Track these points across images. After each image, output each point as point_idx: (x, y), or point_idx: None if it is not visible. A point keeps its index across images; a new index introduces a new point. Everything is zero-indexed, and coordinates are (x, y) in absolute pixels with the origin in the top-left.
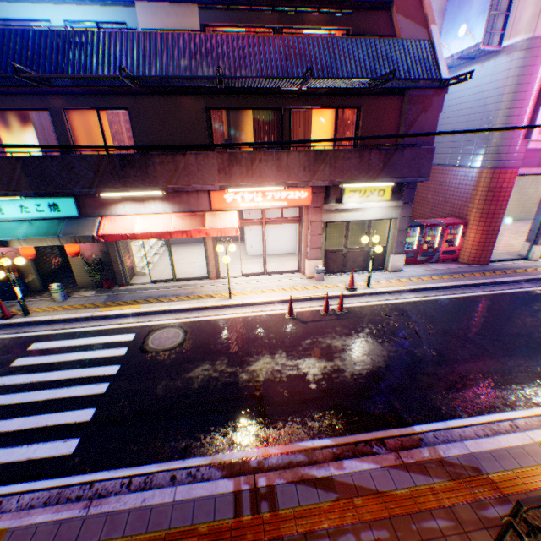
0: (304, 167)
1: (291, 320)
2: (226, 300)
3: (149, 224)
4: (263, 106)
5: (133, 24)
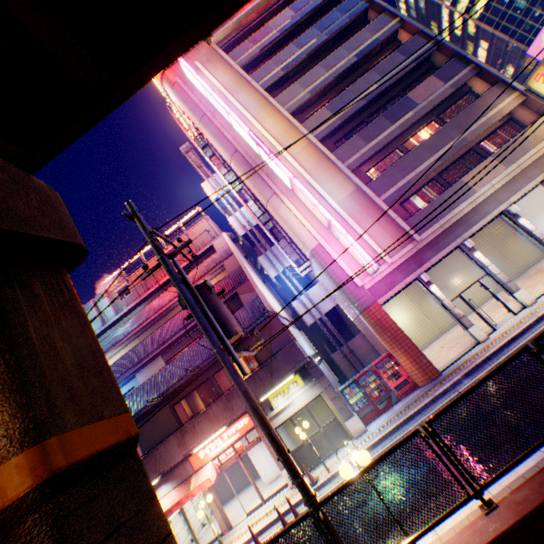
0: (225, 408)
1: None
2: None
3: None
4: (197, 384)
5: (137, 384)
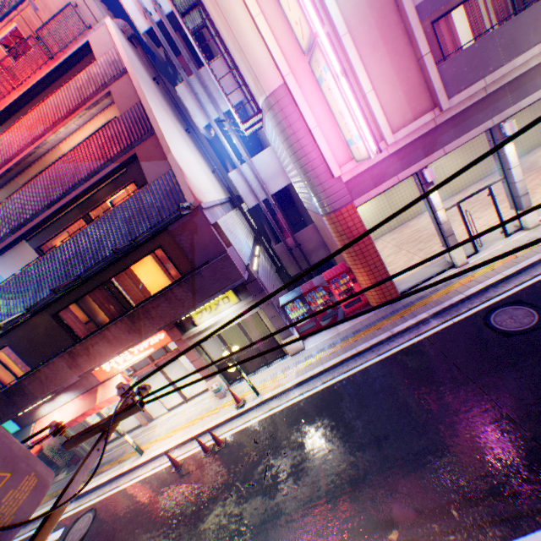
0: (129, 330)
1: (174, 475)
2: (138, 458)
3: (64, 415)
4: (88, 291)
5: None
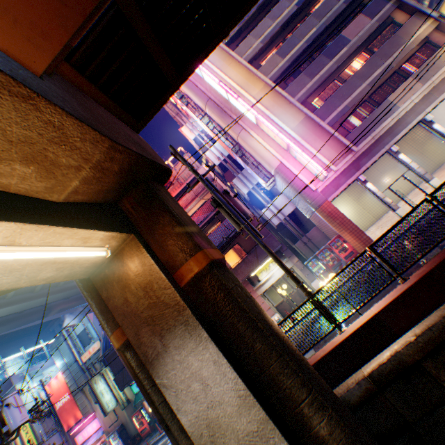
0: None
1: None
2: None
3: None
4: None
5: None
